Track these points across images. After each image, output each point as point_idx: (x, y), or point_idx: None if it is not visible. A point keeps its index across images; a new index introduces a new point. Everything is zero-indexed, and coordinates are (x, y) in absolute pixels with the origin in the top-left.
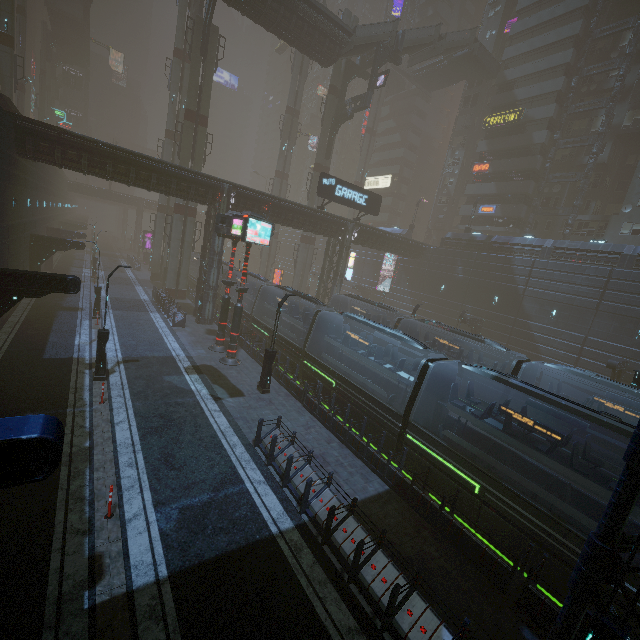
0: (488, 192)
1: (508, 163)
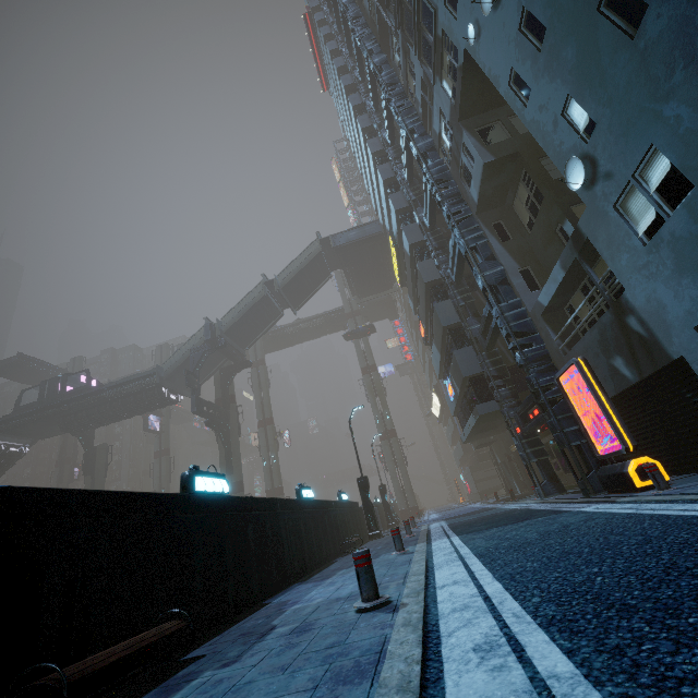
0: (438, 360)
1: (420, 303)
